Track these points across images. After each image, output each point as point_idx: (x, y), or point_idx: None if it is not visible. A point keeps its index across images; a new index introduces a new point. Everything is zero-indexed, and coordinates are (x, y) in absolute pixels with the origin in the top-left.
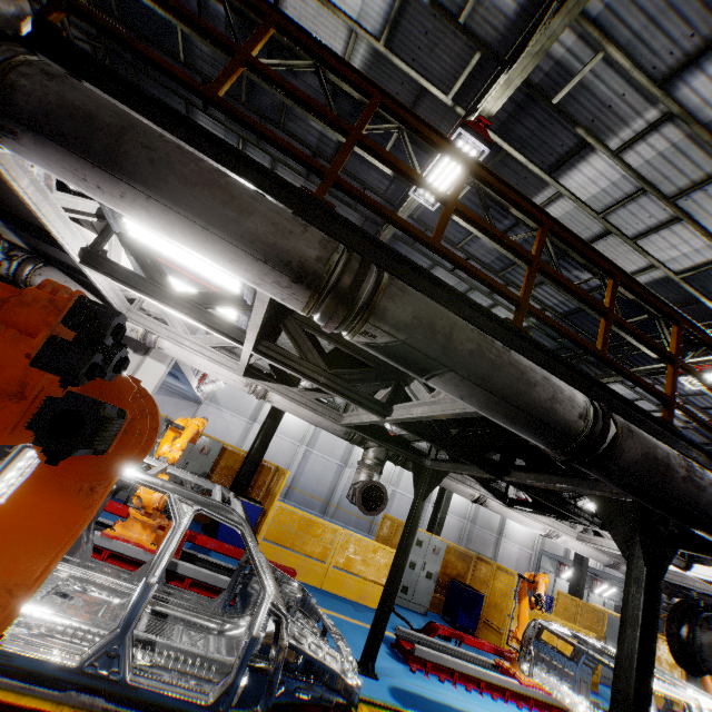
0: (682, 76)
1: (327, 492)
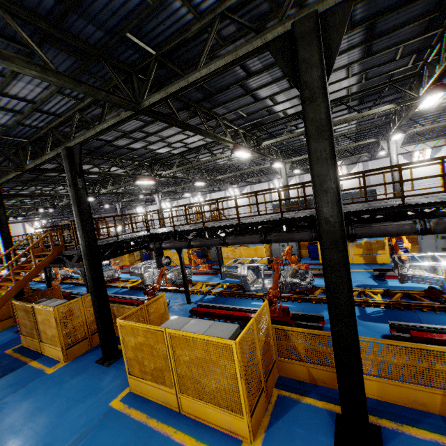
0: None
1: None
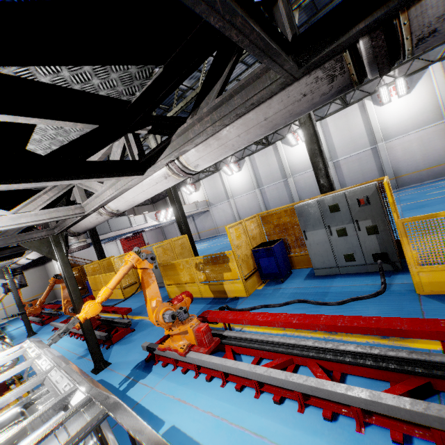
0: None
1: (289, 201)
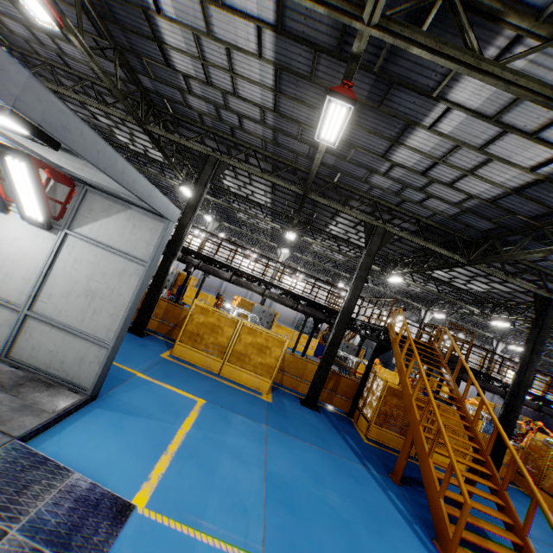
0: (98, 118)
1: (219, 285)
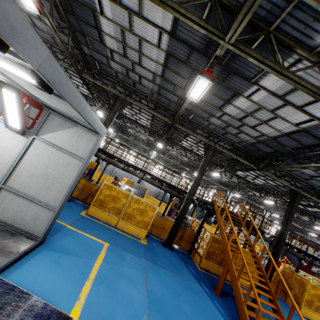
0: None
1: (112, 169)
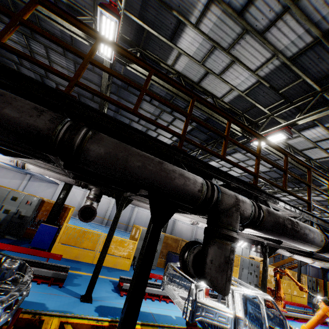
0: None
1: (127, 220)
